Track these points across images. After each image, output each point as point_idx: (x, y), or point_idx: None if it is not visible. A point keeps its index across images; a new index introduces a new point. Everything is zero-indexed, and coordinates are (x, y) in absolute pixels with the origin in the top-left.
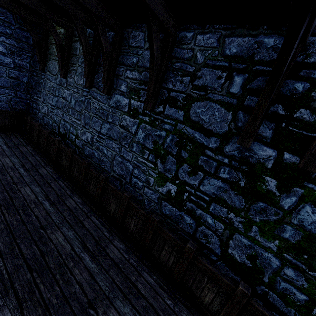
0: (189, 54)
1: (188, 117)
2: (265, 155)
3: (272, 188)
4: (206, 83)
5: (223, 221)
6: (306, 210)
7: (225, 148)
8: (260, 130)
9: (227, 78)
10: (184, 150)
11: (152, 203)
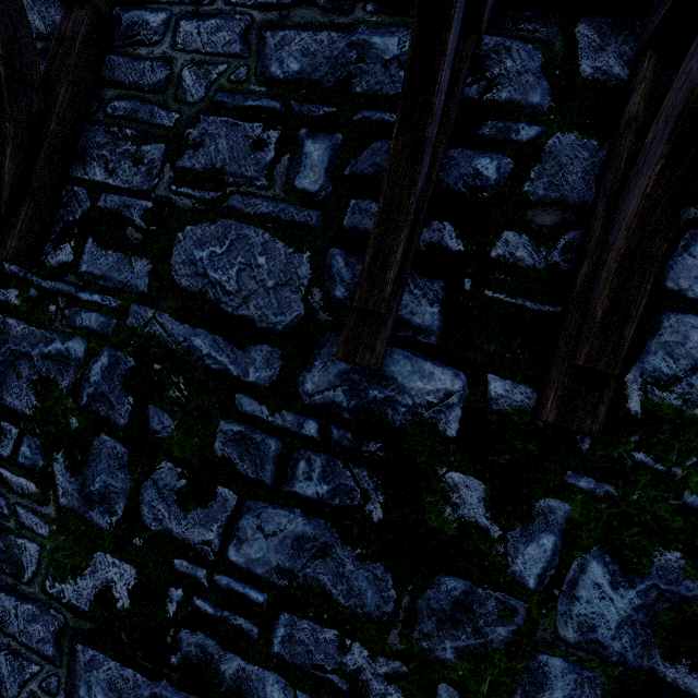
0: (158, 73)
1: (166, 278)
2: (433, 391)
3: (475, 512)
4: (219, 161)
5: (329, 689)
6: (593, 579)
7: (304, 382)
8: (405, 305)
9: (284, 147)
10: (160, 404)
11: (31, 664)
